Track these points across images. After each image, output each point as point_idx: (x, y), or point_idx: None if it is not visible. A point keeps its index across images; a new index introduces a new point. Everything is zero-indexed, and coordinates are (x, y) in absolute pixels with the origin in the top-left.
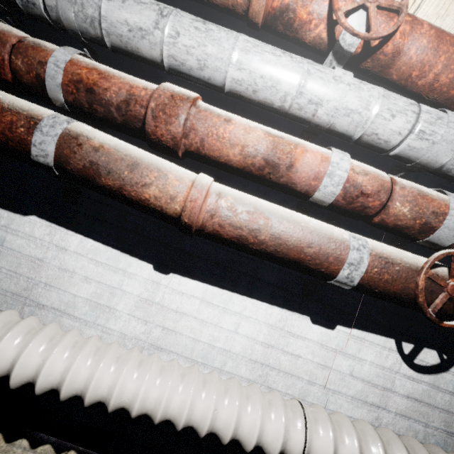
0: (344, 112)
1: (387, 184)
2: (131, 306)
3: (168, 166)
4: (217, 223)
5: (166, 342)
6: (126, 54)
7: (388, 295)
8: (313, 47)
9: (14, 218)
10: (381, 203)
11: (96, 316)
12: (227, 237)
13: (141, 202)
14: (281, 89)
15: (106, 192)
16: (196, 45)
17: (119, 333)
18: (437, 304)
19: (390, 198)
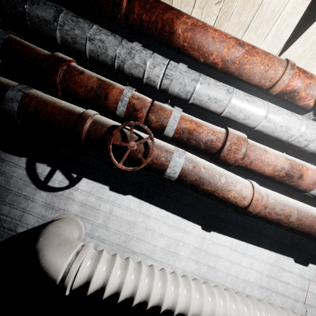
0: None
1: None
2: (188, 252)
3: (236, 177)
4: (267, 211)
5: (210, 275)
6: (197, 107)
7: None
8: (301, 107)
9: (118, 197)
10: None
11: (167, 258)
12: (270, 219)
13: (223, 199)
14: (290, 132)
15: (202, 192)
16: (246, 108)
17: (181, 270)
18: None
19: None
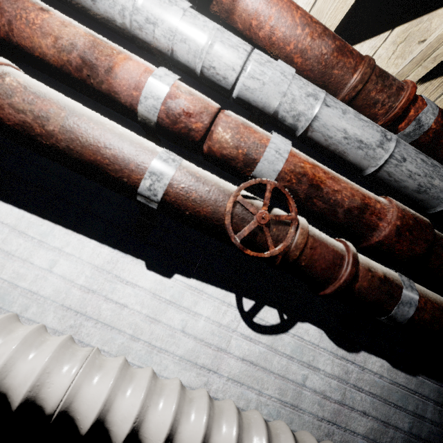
0: (181, 37)
1: (212, 108)
2: None
3: None
4: None
5: None
6: None
7: (201, 220)
8: None
9: None
10: (204, 126)
11: None
12: (9, 123)
13: None
14: (117, 0)
15: None
16: None
17: None
18: (244, 230)
19: (214, 123)
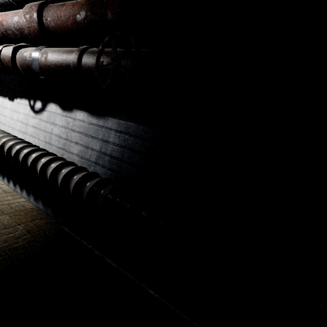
0: None
1: None
2: None
3: None
4: None
5: None
6: None
7: None
8: None
9: None
10: None
11: None
12: None
13: None
14: None
15: None
16: None
17: None
18: None
19: None
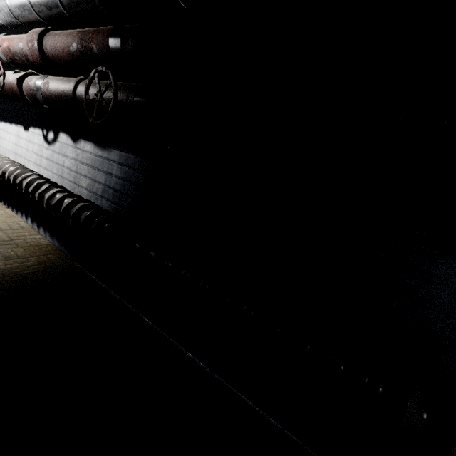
0: None
1: None
2: None
3: None
4: None
5: None
6: None
7: None
8: None
9: None
10: None
11: None
12: None
13: None
14: None
15: None
16: None
17: None
18: None
19: None
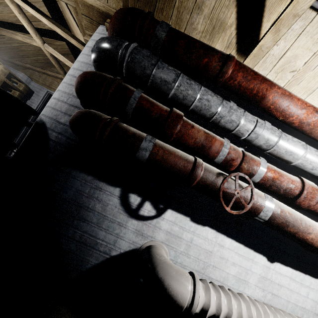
0: None
1: None
2: (256, 280)
3: (311, 221)
4: None
5: (273, 302)
6: (271, 155)
7: None
8: None
9: (197, 227)
10: None
11: (238, 285)
12: None
13: (302, 239)
14: None
15: (284, 232)
16: (317, 162)
17: (250, 296)
18: None
19: None
